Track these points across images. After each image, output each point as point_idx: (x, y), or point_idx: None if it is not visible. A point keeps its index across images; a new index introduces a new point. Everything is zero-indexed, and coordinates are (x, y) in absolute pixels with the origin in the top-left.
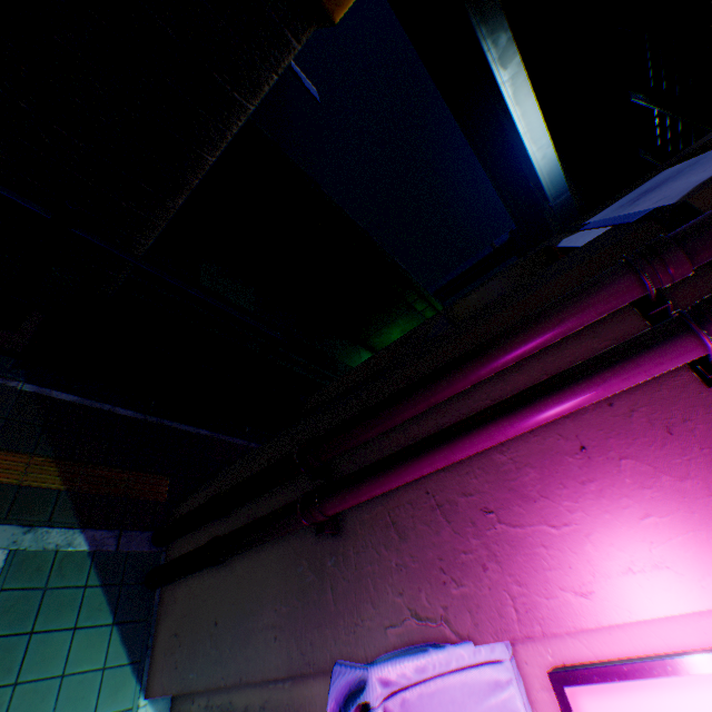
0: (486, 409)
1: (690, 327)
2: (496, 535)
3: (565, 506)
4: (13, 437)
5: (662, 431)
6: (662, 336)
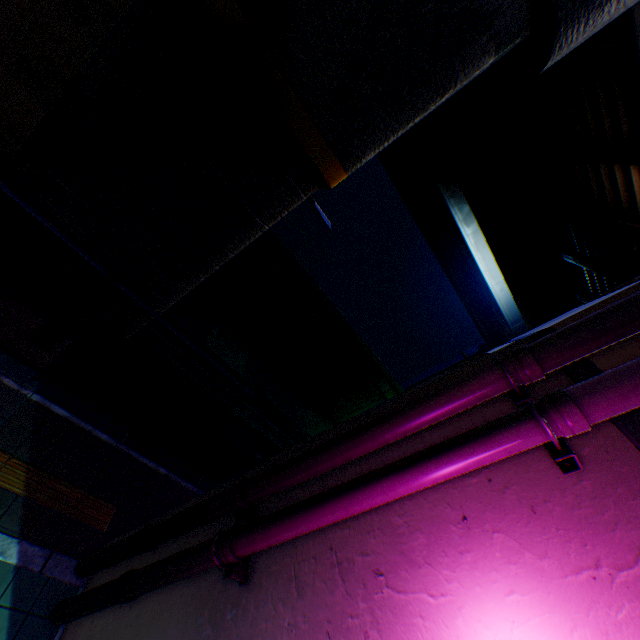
0: (384, 466)
1: (534, 413)
2: (382, 599)
3: (444, 574)
4: (5, 436)
5: (528, 508)
6: (515, 418)
